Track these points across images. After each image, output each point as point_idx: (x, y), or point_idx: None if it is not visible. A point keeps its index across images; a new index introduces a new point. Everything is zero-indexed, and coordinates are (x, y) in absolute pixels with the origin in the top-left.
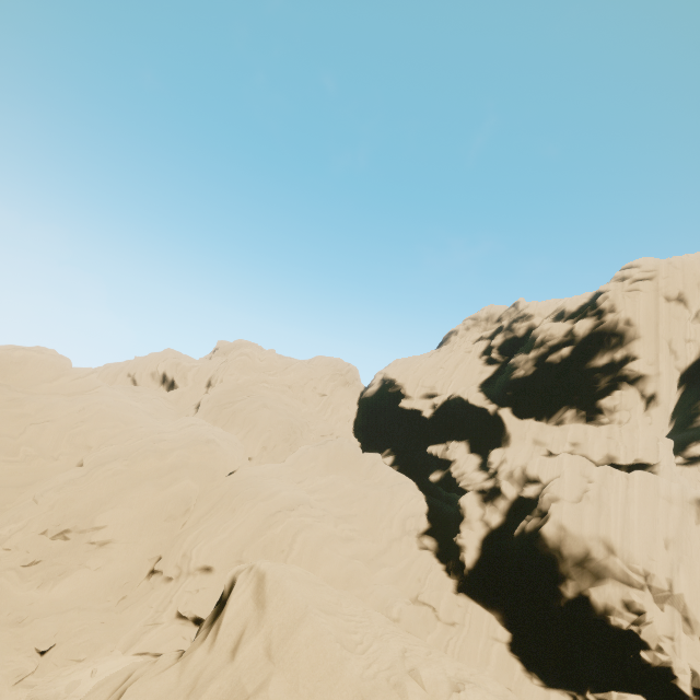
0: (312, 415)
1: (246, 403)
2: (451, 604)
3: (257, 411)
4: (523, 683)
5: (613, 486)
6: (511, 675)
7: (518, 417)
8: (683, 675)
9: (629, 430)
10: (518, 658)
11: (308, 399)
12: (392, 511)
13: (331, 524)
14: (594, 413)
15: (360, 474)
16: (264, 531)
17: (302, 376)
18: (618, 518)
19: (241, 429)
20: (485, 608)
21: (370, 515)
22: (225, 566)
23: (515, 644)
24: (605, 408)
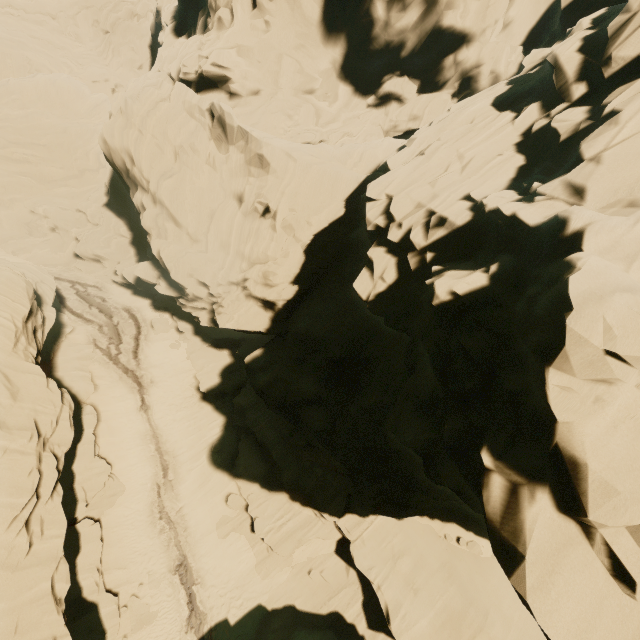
0: (87, 57)
1: None
2: (96, 212)
3: None
4: (129, 260)
5: (143, 98)
6: (126, 256)
7: (178, 35)
8: (154, 248)
9: (217, 37)
10: (136, 248)
11: (86, 37)
12: (89, 146)
13: None
14: (207, 17)
15: (79, 113)
16: None
17: (70, 3)
18: (136, 131)
19: None
20: (118, 217)
21: (66, 148)
22: None
23: (136, 240)
24: (209, 6)
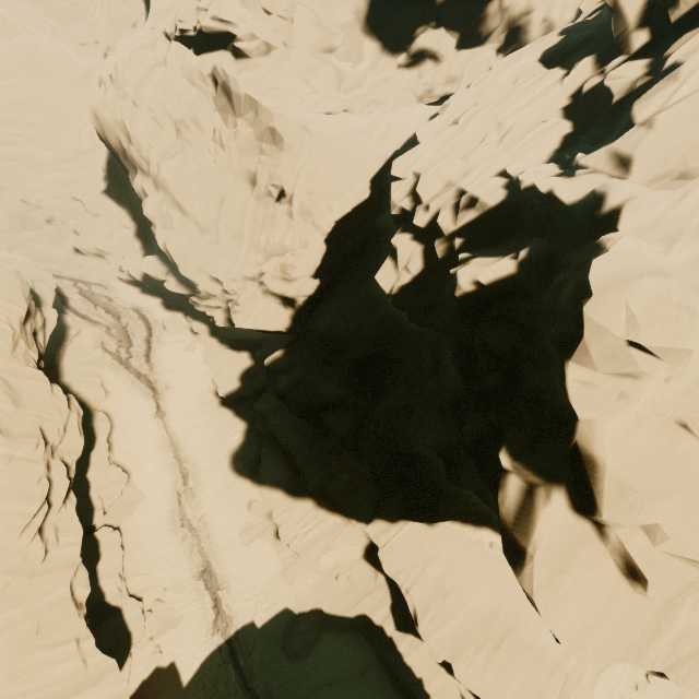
0: (72, 13)
1: None
2: (95, 201)
3: None
4: (135, 254)
5: (135, 63)
6: (131, 250)
7: None
8: (160, 240)
9: None
10: (141, 241)
11: None
12: (81, 123)
13: None
14: None
15: (67, 84)
16: None
17: None
18: (130, 103)
19: None
20: (119, 205)
21: (56, 126)
22: None
23: (141, 232)
24: None
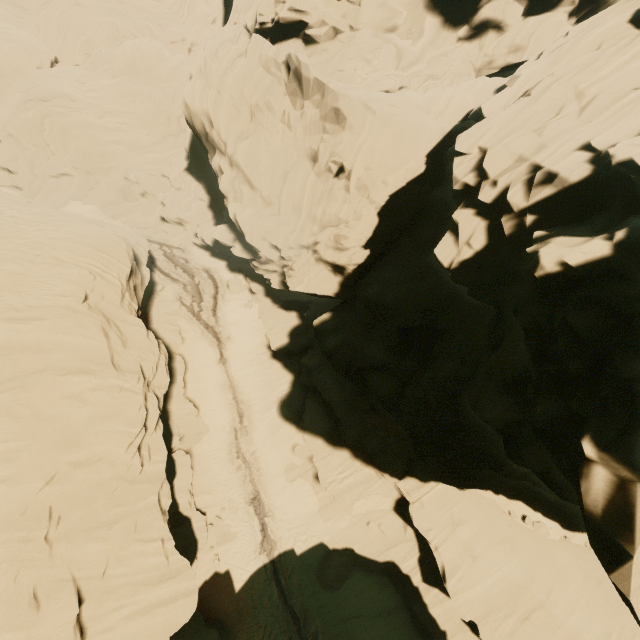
0: (166, 16)
1: (59, 1)
2: (178, 177)
3: (68, 11)
4: (208, 223)
5: (221, 56)
6: (204, 219)
7: None
8: (231, 211)
9: None
10: (213, 211)
11: None
12: (170, 111)
13: (93, 116)
14: None
15: (160, 78)
16: (16, 114)
17: None
18: (214, 92)
19: (60, 34)
20: (197, 181)
21: (151, 114)
22: (3, 137)
23: (213, 204)
24: None
